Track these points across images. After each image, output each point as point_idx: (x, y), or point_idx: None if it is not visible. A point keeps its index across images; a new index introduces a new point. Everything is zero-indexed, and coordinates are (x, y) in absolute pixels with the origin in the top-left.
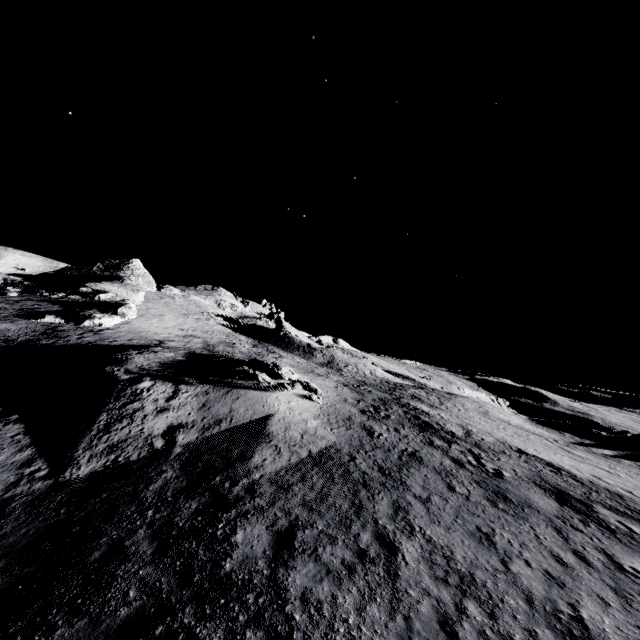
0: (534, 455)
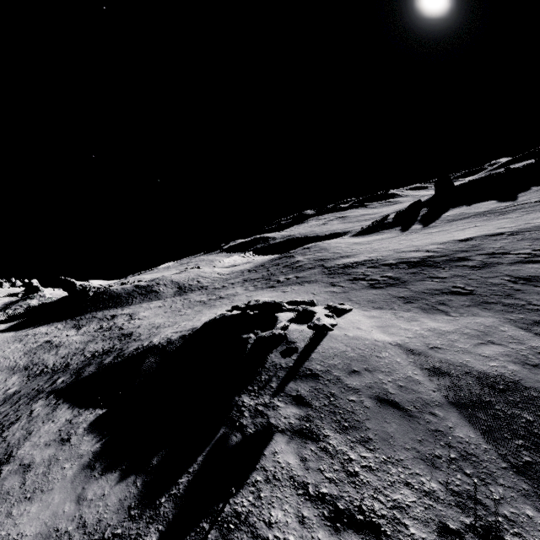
0: (468, 238)
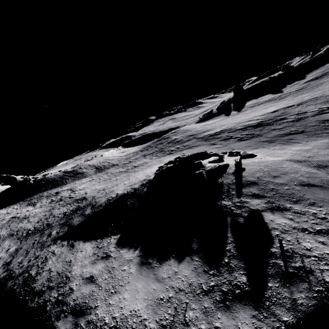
0: (274, 110)
